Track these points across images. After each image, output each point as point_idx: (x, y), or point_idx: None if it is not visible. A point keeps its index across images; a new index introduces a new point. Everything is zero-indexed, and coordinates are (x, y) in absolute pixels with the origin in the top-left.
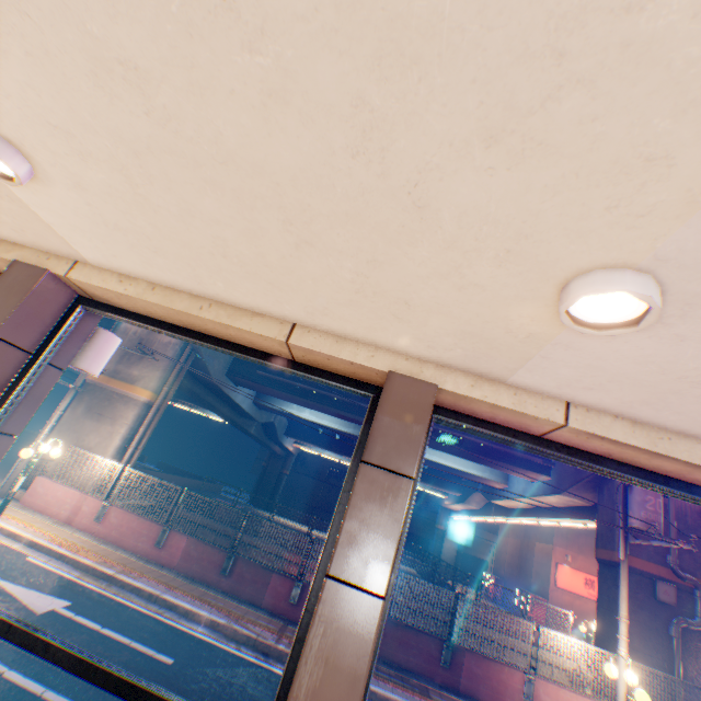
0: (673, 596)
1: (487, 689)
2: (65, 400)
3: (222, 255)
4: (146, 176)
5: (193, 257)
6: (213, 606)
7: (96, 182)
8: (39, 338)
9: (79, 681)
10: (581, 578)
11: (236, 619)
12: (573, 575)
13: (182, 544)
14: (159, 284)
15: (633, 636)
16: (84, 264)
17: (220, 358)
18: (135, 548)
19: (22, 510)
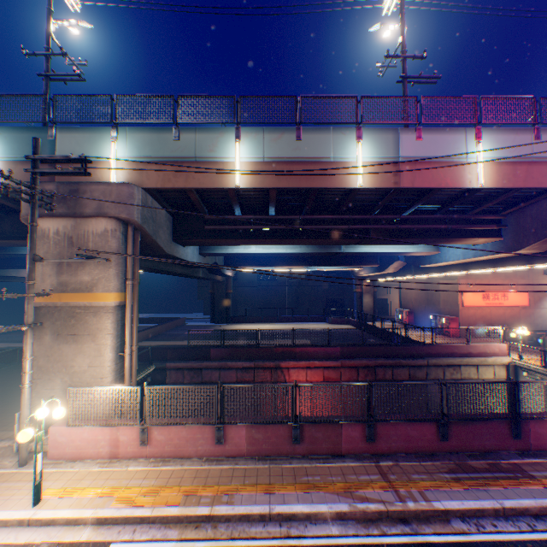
0: None
1: None
2: (26, 345)
3: None
4: None
5: None
6: (319, 491)
7: None
8: None
9: None
10: (479, 297)
11: (350, 496)
12: (474, 296)
13: (242, 434)
14: None
15: None
16: None
17: (163, 228)
18: (197, 454)
19: (58, 472)
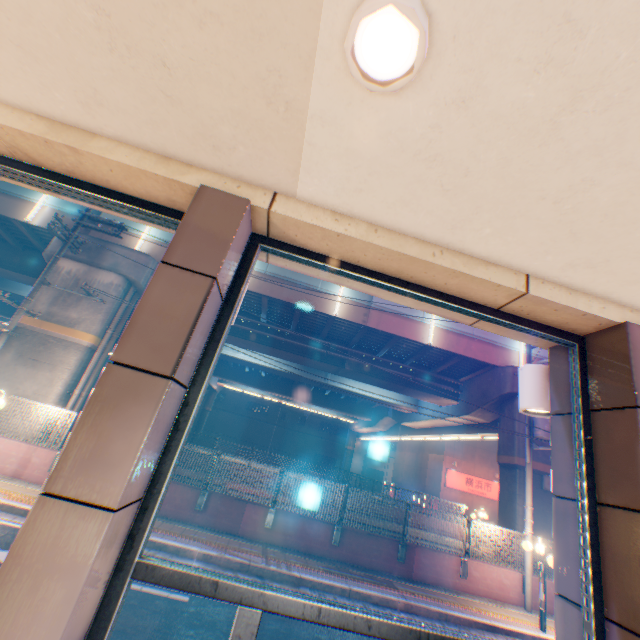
0: None
1: (433, 573)
2: None
3: (555, 201)
4: (609, 102)
5: (499, 200)
6: (199, 541)
7: (503, 100)
8: (228, 283)
9: (116, 636)
10: (463, 478)
11: (224, 549)
12: (458, 476)
13: None
14: (378, 225)
15: None
16: (285, 197)
17: None
18: None
19: None
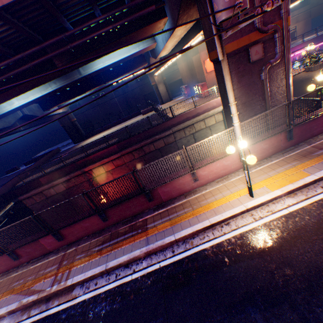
0: (261, 53)
1: (177, 192)
2: None
3: None
4: None
5: None
6: (13, 294)
7: None
8: None
9: None
10: None
11: (27, 292)
12: None
13: None
14: None
15: (242, 98)
16: None
17: None
18: None
19: None
